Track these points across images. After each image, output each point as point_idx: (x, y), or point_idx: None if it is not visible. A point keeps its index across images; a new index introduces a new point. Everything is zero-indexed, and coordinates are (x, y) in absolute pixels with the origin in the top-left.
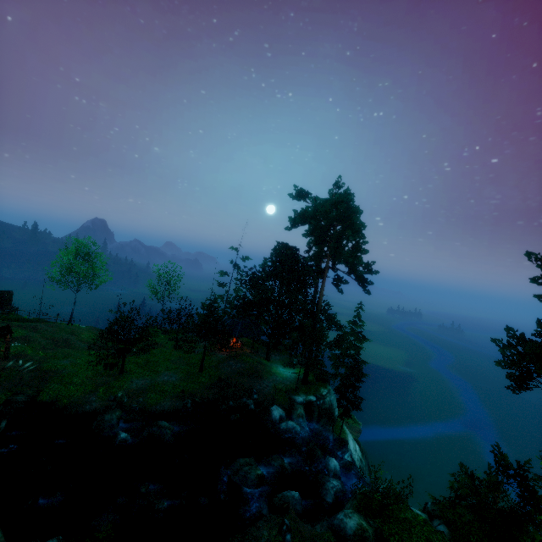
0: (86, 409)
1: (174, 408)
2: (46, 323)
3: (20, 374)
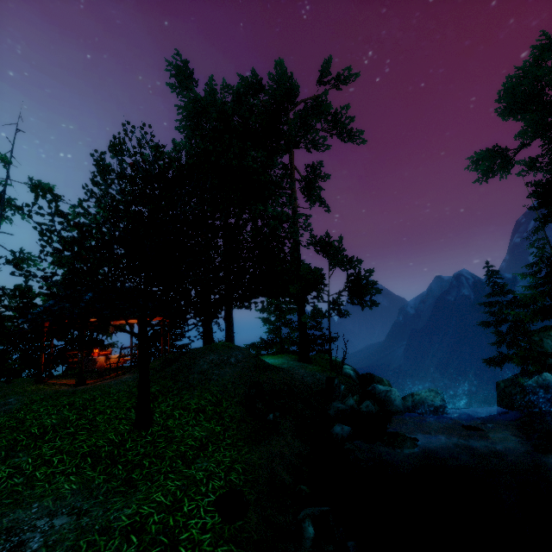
0: None
1: None
2: None
3: None
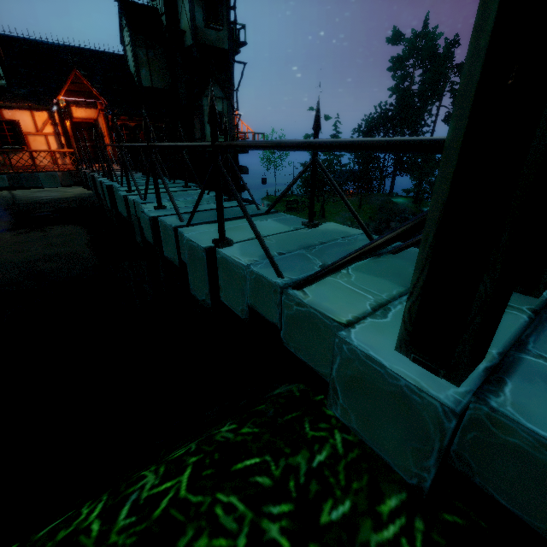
0: None
1: (377, 226)
2: None
3: None
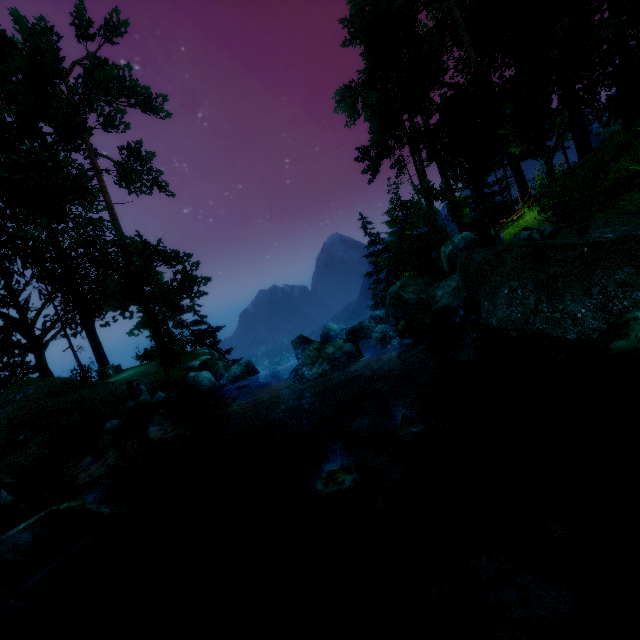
0: None
1: None
2: None
3: None
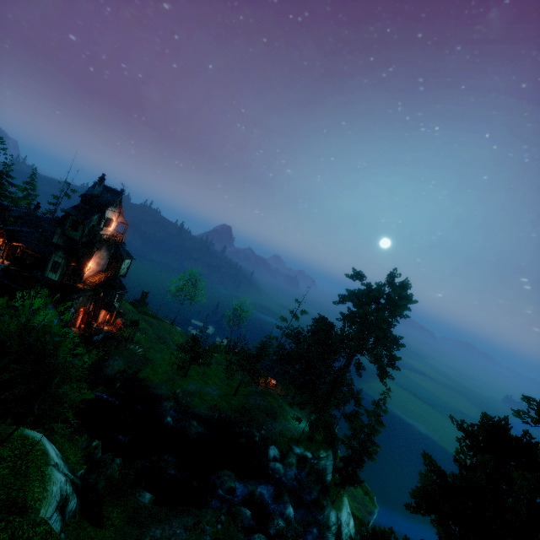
0: (158, 392)
1: (205, 415)
2: (158, 321)
3: (134, 355)
